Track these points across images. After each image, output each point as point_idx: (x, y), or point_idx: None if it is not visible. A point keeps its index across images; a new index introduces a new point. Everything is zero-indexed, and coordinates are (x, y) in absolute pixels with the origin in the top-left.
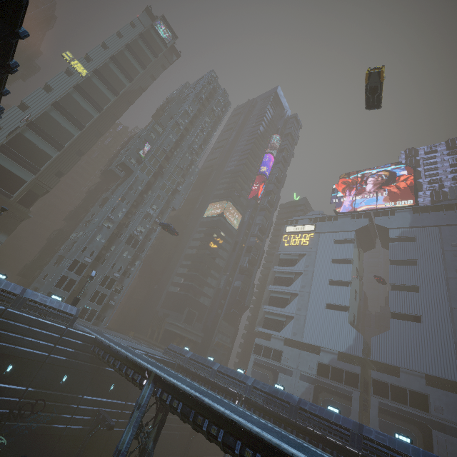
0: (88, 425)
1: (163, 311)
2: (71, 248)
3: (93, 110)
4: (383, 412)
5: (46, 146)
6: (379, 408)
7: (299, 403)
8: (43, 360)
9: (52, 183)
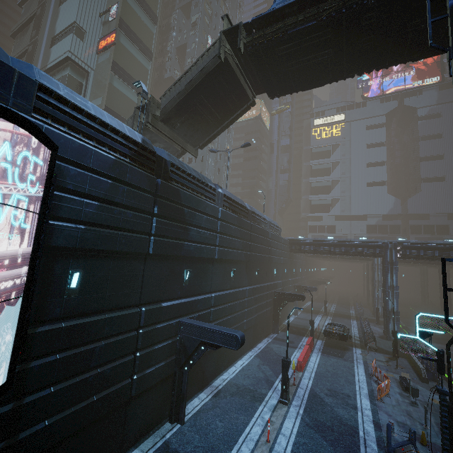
0: None
1: None
2: None
3: None
4: None
5: (139, 54)
6: None
7: None
8: (281, 262)
9: None
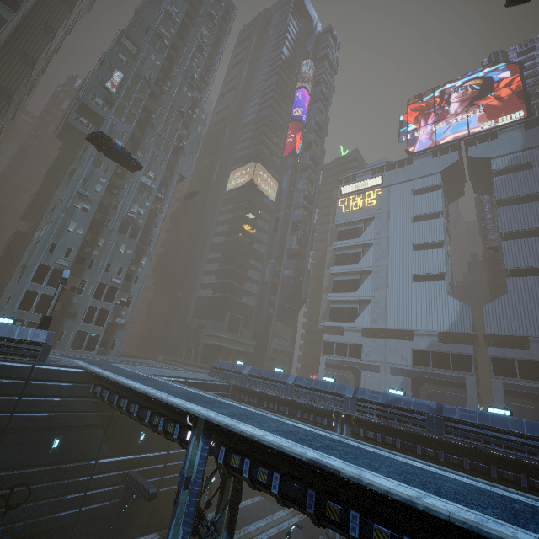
0: (116, 498)
1: (196, 323)
2: (34, 251)
3: (2, 6)
4: (512, 395)
5: None
6: (505, 391)
7: (441, 412)
8: (2, 426)
9: None
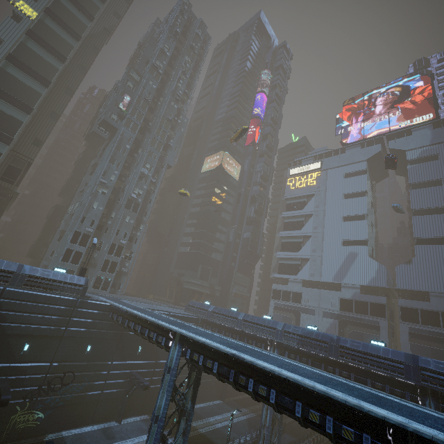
0: (123, 388)
1: (177, 272)
2: (70, 221)
3: (56, 61)
4: (415, 336)
5: (13, 110)
6: (410, 334)
7: (338, 342)
8: (60, 335)
9: (32, 153)
